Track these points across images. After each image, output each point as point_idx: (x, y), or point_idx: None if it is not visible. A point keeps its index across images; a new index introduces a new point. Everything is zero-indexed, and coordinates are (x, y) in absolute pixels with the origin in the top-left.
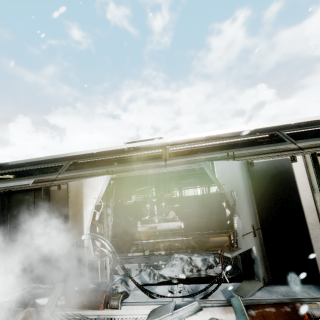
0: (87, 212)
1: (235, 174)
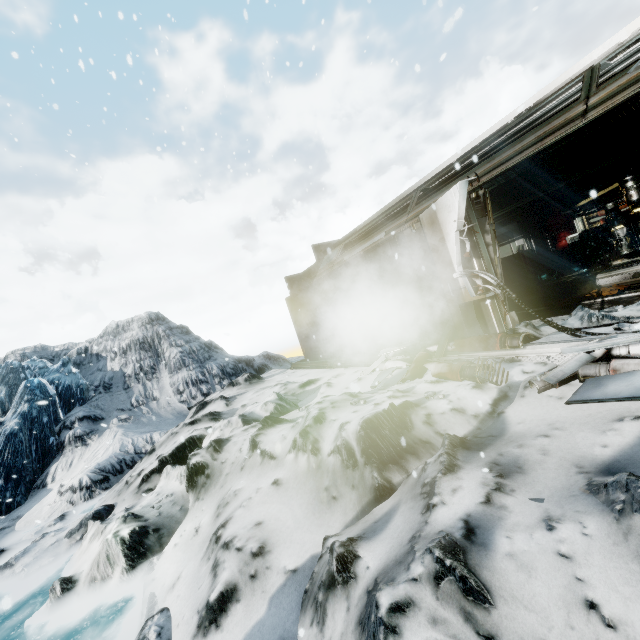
0: (451, 244)
1: None
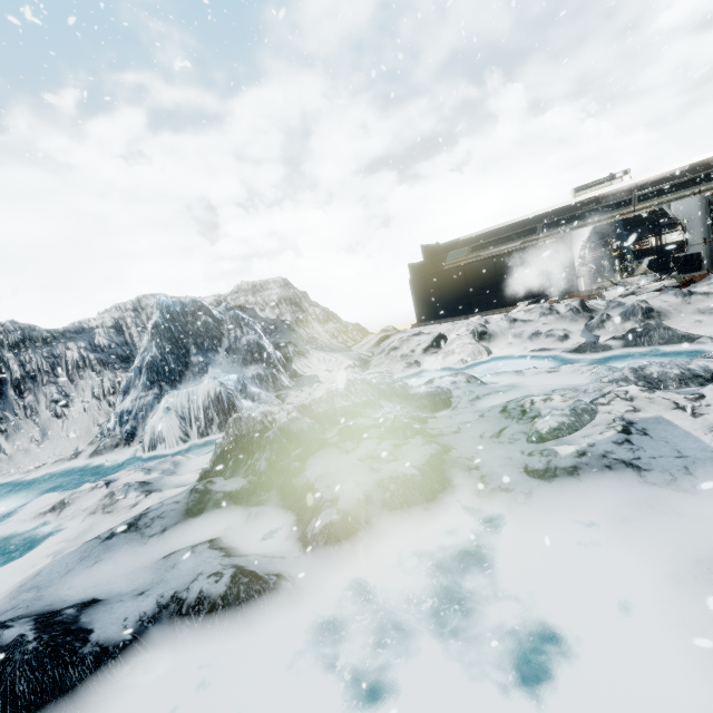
0: (576, 251)
1: (692, 207)
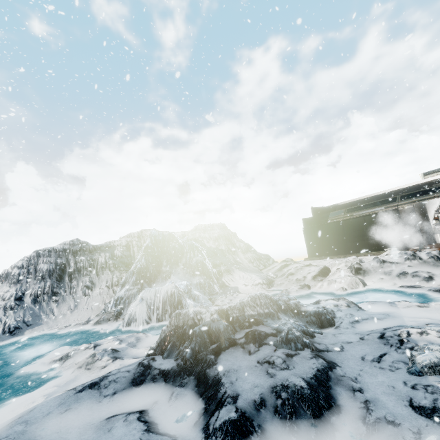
0: (431, 214)
1: None
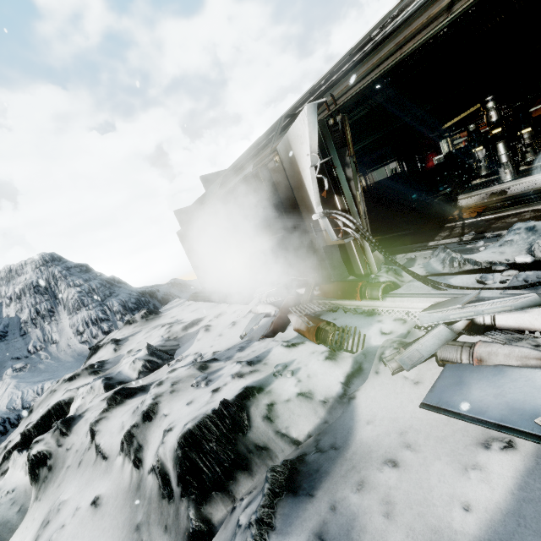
0: (308, 182)
1: None
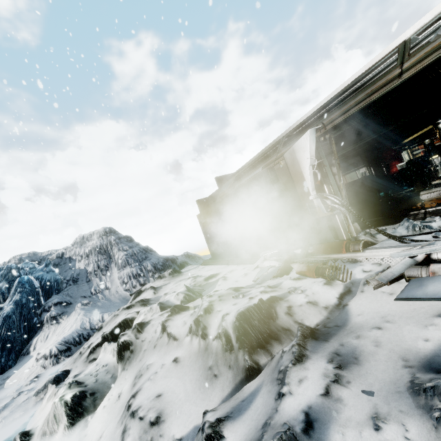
0: (307, 175)
1: None
